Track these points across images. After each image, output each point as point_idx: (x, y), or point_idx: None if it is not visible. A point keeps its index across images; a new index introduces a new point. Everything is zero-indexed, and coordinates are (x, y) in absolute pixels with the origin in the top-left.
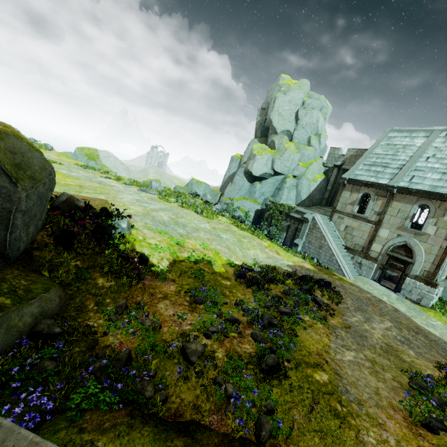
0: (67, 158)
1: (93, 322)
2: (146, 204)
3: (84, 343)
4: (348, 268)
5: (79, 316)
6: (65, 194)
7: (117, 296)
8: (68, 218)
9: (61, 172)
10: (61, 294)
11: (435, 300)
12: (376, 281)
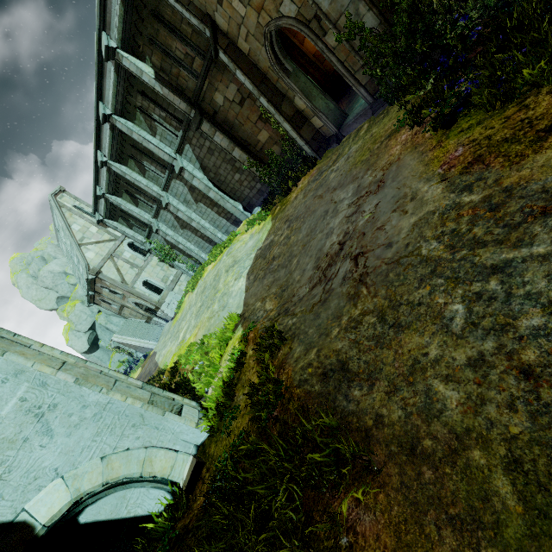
0: None
1: None
2: None
3: None
4: (150, 341)
5: None
6: None
7: None
8: None
9: None
10: None
11: (175, 303)
12: (167, 322)
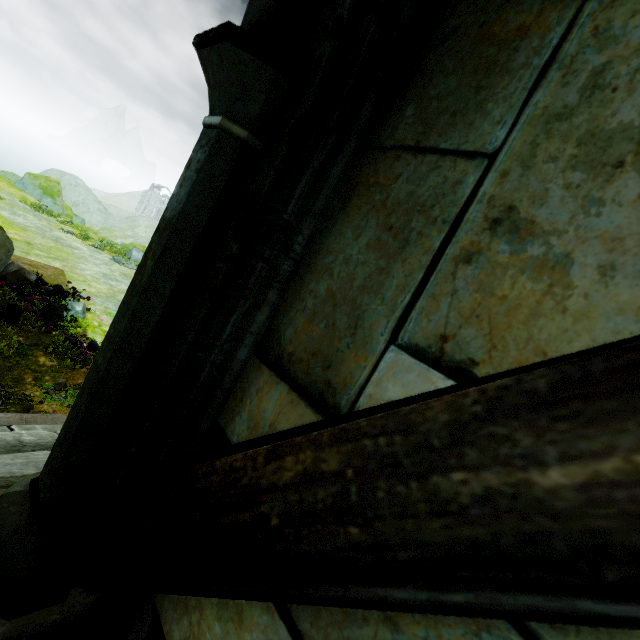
0: (9, 185)
1: (30, 392)
2: (115, 282)
3: (20, 406)
4: None
5: (17, 385)
6: (15, 264)
7: (58, 376)
8: (15, 291)
9: (1, 215)
10: (1, 364)
11: None
12: None
